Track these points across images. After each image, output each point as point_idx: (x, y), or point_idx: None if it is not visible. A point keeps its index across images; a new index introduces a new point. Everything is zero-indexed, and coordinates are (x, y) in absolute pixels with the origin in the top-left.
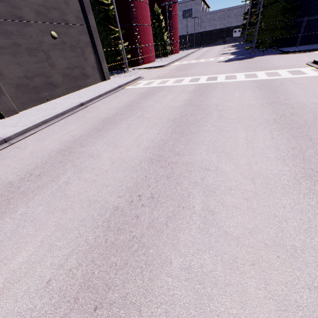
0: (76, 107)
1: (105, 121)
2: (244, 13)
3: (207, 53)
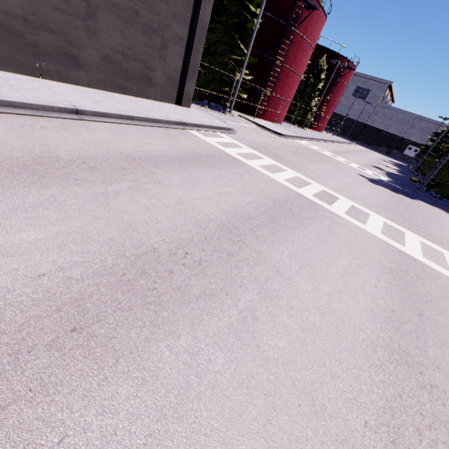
0: (59, 109)
1: (36, 161)
2: (434, 132)
3: (356, 153)
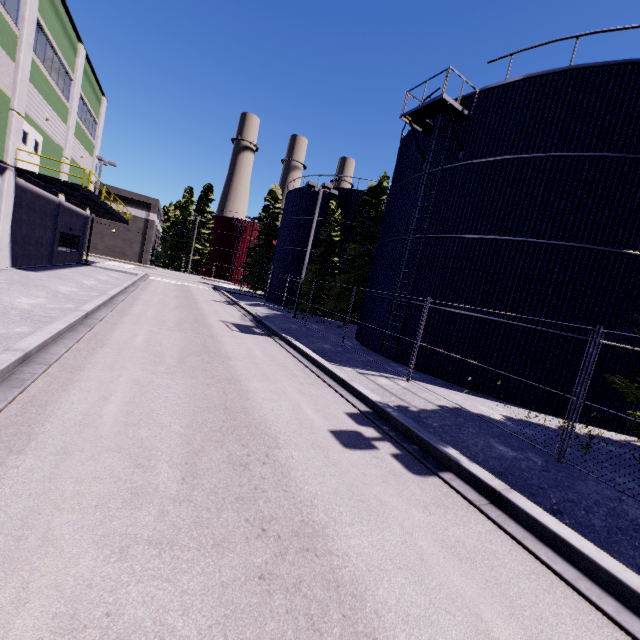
0: None
1: None
2: None
3: None
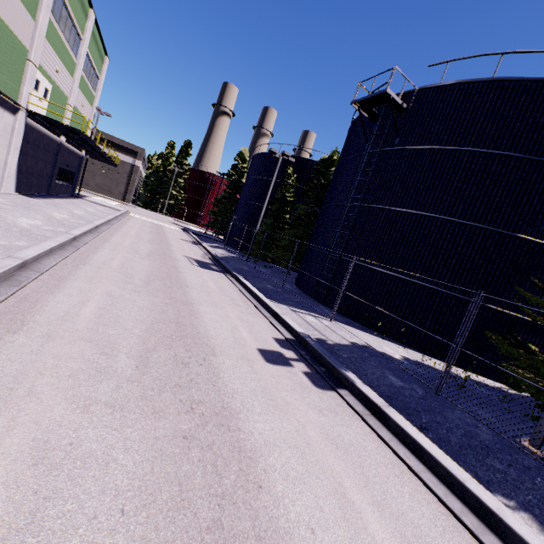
0: None
1: None
2: None
3: None
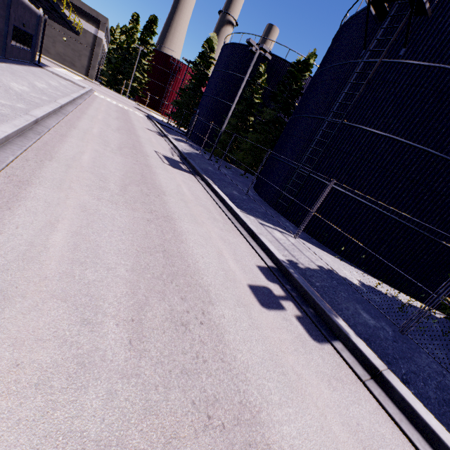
0: None
1: None
2: None
3: None
